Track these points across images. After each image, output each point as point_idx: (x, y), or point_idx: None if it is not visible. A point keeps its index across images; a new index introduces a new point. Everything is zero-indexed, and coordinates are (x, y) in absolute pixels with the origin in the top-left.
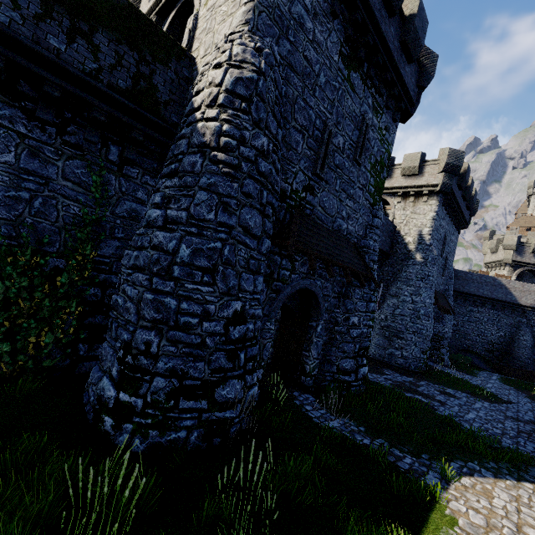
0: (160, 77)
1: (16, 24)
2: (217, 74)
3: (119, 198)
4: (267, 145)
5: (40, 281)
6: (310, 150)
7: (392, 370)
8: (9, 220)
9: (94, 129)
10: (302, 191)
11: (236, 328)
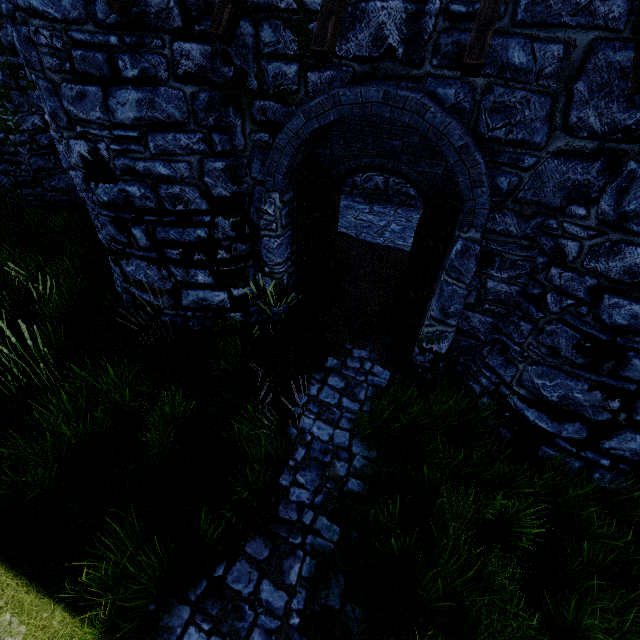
0: None
1: None
2: None
3: None
4: None
5: None
6: None
7: None
8: None
9: None
10: None
11: (99, 185)
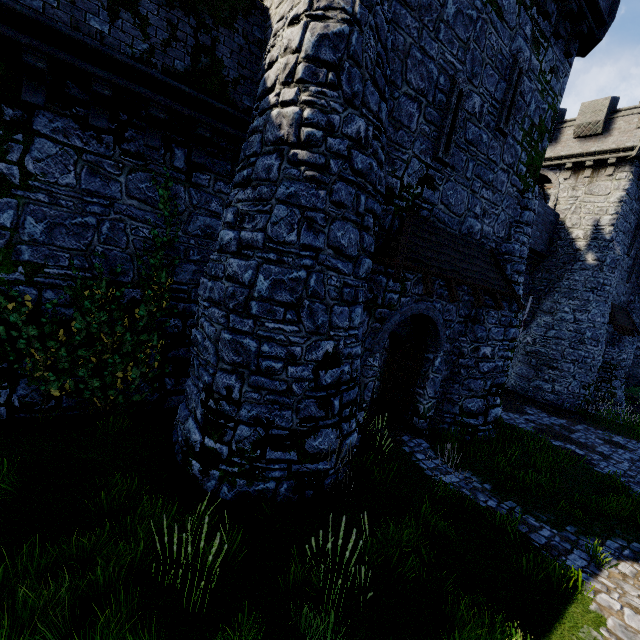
0: (225, 46)
1: (50, 8)
2: (294, 34)
3: (191, 213)
4: (365, 129)
5: (119, 314)
6: (429, 124)
7: (537, 409)
8: (80, 250)
9: (153, 130)
10: (416, 185)
11: (327, 372)
